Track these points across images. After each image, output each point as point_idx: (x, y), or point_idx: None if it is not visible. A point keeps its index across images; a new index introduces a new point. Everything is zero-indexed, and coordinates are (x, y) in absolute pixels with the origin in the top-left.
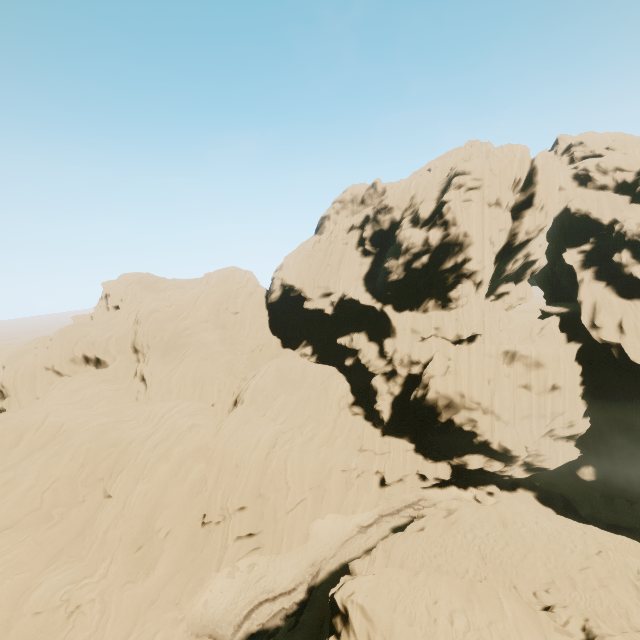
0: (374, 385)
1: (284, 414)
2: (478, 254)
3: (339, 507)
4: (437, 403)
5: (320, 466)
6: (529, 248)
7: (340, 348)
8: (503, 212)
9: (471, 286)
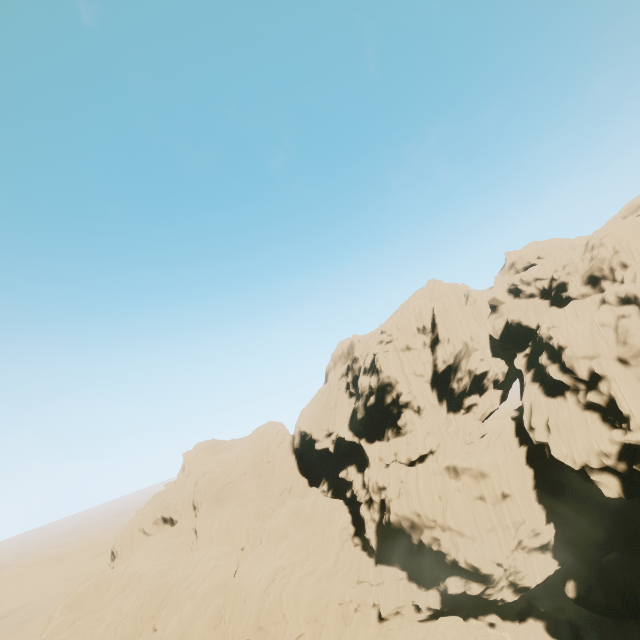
0: (361, 514)
1: (290, 551)
2: (405, 388)
3: None
4: (402, 525)
5: (317, 599)
6: (467, 366)
7: (346, 481)
8: (424, 349)
9: (411, 413)
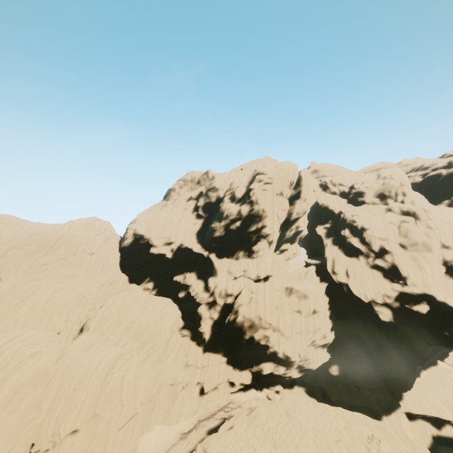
0: (200, 312)
1: (125, 338)
2: (270, 223)
3: (165, 418)
4: (243, 325)
5: (152, 382)
6: (298, 223)
7: (176, 284)
8: (284, 199)
9: (266, 243)
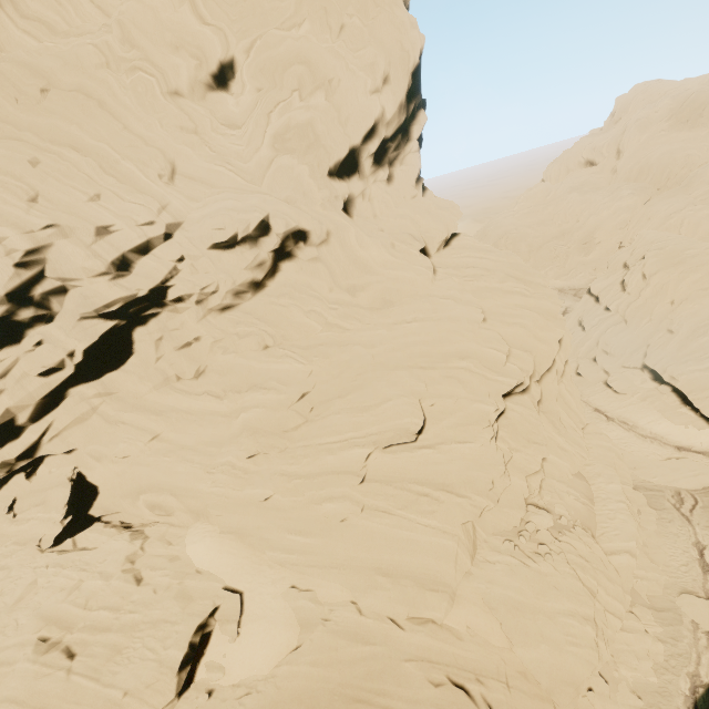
0: None
1: (708, 195)
2: None
3: None
4: None
5: None
6: None
7: None
8: None
9: None
